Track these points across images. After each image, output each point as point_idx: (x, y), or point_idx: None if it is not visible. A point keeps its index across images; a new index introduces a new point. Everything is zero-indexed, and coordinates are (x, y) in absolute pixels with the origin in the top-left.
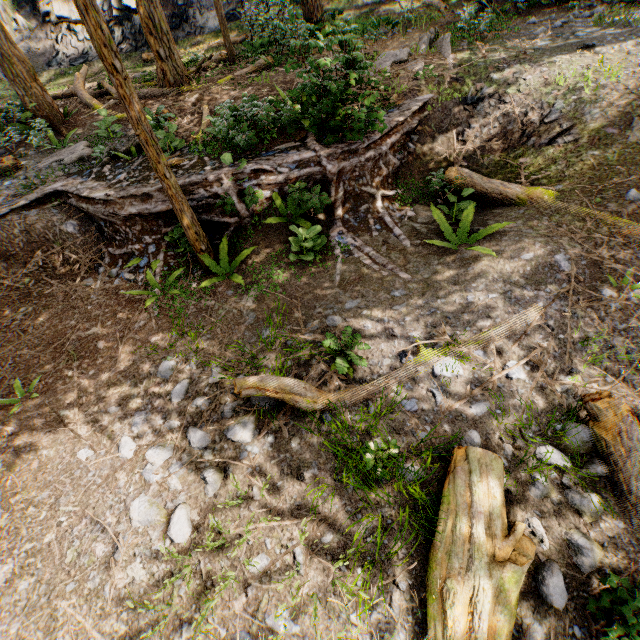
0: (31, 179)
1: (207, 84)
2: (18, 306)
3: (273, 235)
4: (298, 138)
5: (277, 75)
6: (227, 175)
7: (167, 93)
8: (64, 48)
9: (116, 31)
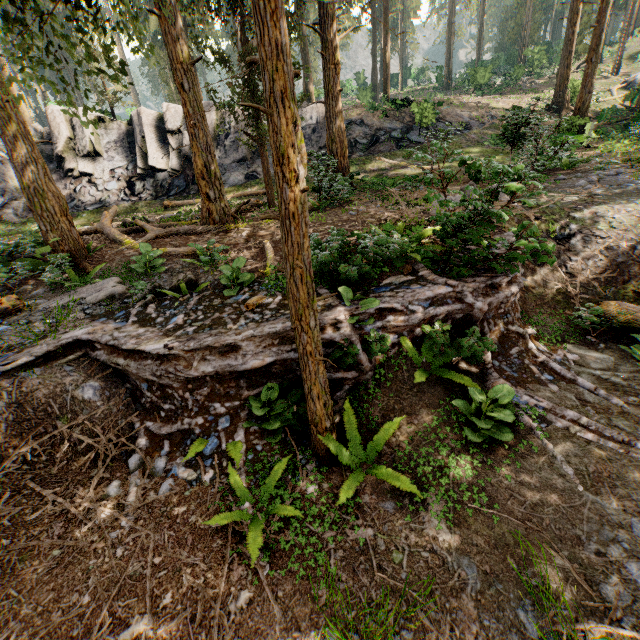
0: (36, 323)
1: (254, 222)
2: None
3: (410, 394)
4: (405, 271)
5: (328, 215)
6: (346, 316)
7: (210, 230)
8: (81, 196)
9: (138, 184)
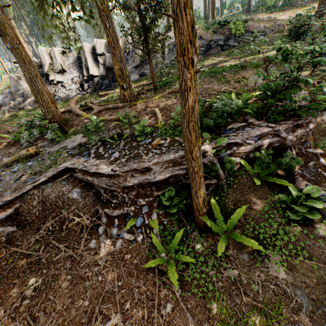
0: (45, 160)
1: (148, 99)
2: (27, 277)
3: (249, 191)
4: (239, 120)
5: None
6: (209, 148)
7: (125, 105)
8: (58, 93)
9: (85, 84)
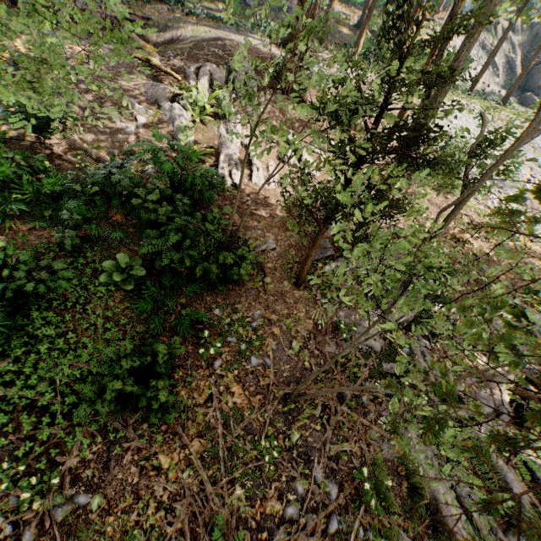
0: None
1: None
2: None
3: None
4: None
5: None
6: None
7: None
8: None
9: None
